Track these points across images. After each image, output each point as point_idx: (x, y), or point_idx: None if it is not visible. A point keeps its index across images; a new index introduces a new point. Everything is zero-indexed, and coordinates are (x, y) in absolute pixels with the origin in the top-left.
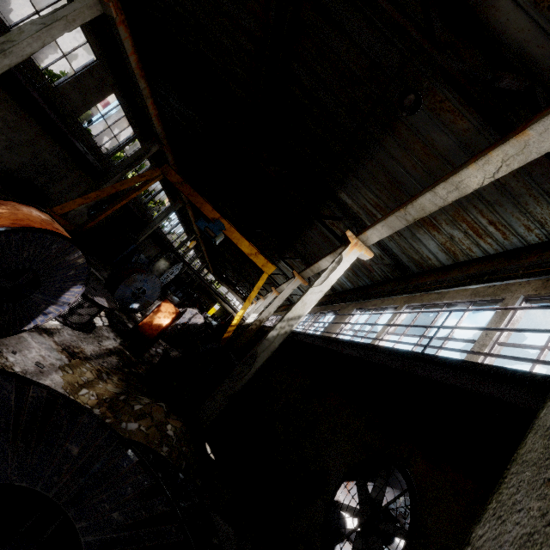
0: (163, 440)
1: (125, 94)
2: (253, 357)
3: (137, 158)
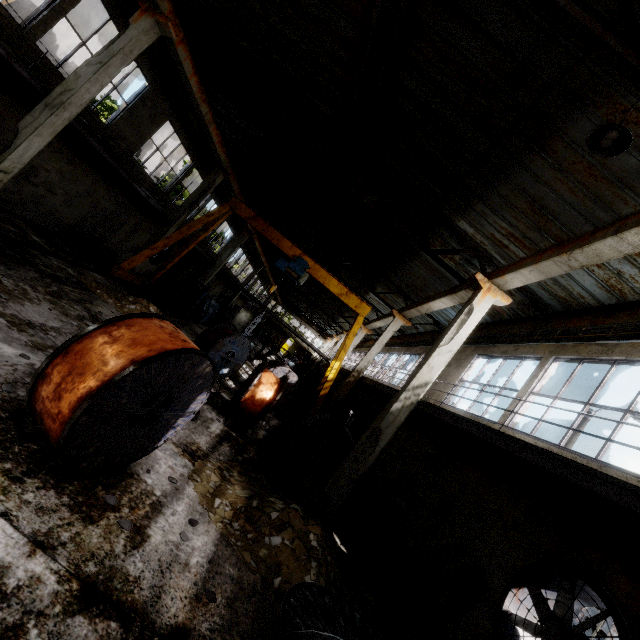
0: (310, 554)
1: (181, 118)
2: (376, 433)
3: (200, 194)
